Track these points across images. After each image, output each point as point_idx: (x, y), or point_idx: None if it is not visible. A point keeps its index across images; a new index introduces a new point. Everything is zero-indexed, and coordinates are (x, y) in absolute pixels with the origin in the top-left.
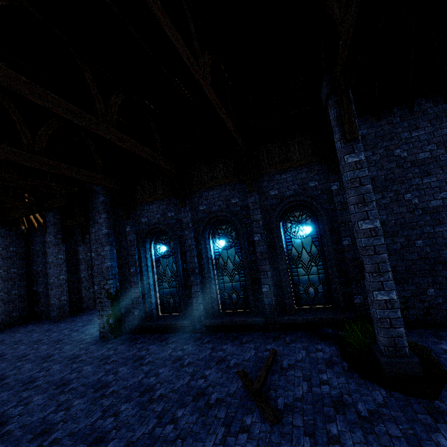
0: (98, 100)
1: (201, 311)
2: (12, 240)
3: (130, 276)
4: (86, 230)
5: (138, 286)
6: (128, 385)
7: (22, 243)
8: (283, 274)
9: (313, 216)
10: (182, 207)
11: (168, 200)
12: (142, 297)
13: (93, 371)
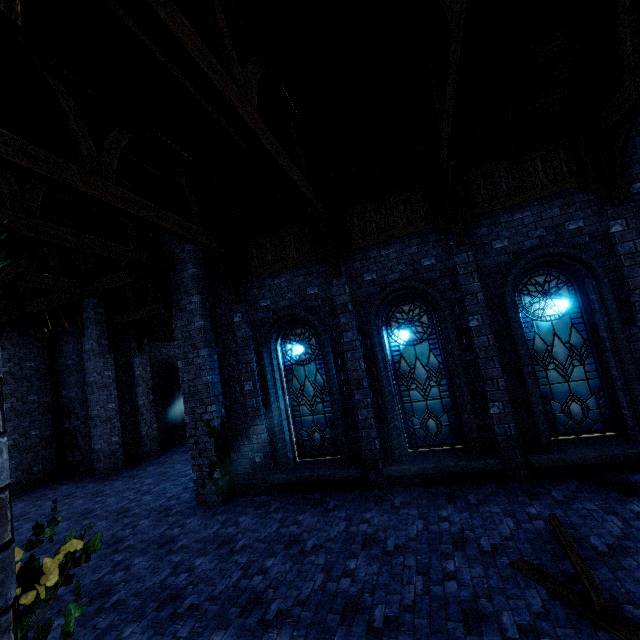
0: (235, 63)
1: (377, 451)
2: (28, 350)
3: (243, 397)
4: (144, 332)
5: (260, 413)
6: (304, 598)
7: (44, 354)
8: (531, 381)
9: (572, 282)
10: (334, 278)
11: (307, 267)
12: (267, 431)
13: (216, 569)
